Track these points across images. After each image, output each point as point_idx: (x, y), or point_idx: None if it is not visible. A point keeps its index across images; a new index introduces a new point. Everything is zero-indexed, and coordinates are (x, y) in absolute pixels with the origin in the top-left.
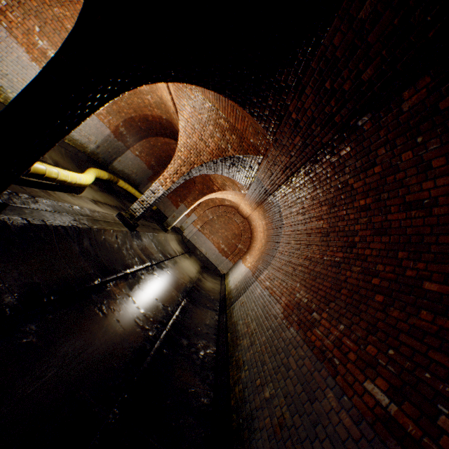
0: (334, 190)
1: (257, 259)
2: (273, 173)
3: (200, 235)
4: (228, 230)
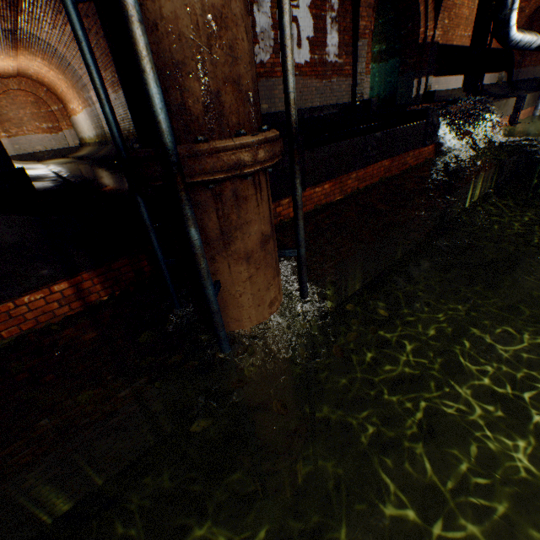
0: (51, 4)
1: (79, 96)
2: (5, 16)
3: (17, 140)
4: (25, 107)
